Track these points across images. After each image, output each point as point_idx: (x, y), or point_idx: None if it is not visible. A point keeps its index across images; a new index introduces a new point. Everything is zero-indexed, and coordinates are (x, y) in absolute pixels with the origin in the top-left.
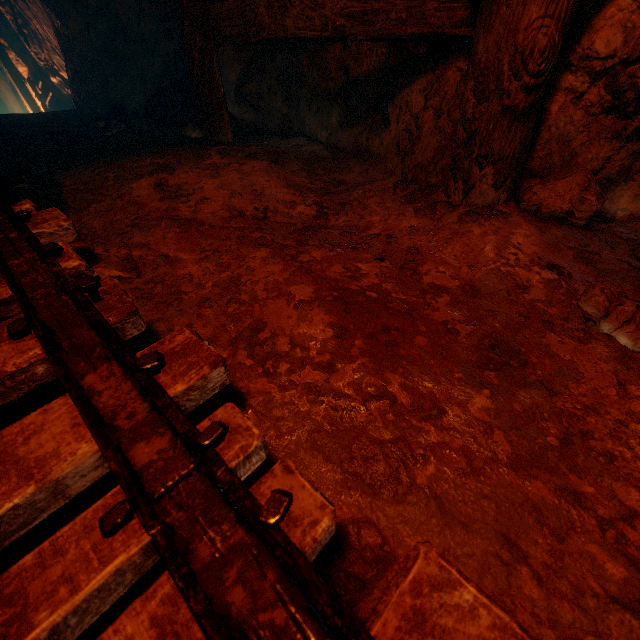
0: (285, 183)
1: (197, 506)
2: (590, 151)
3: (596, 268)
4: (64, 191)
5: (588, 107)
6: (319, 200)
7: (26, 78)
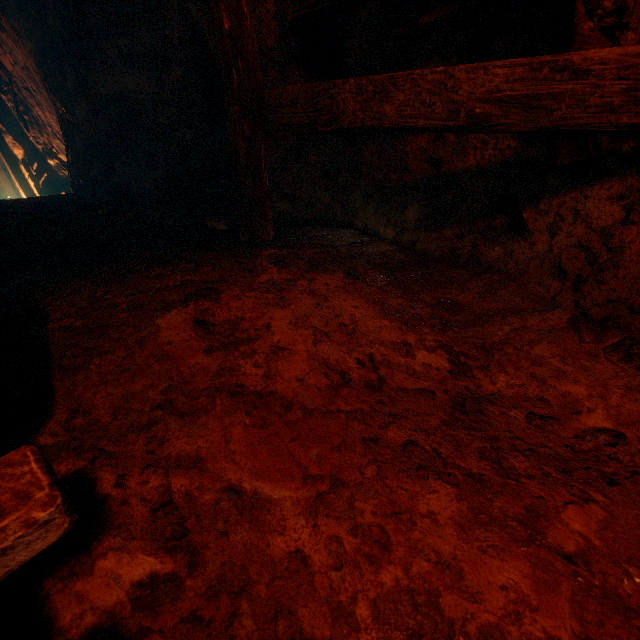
0: (379, 309)
1: None
2: None
3: None
4: (49, 330)
5: None
6: (441, 338)
7: (21, 160)
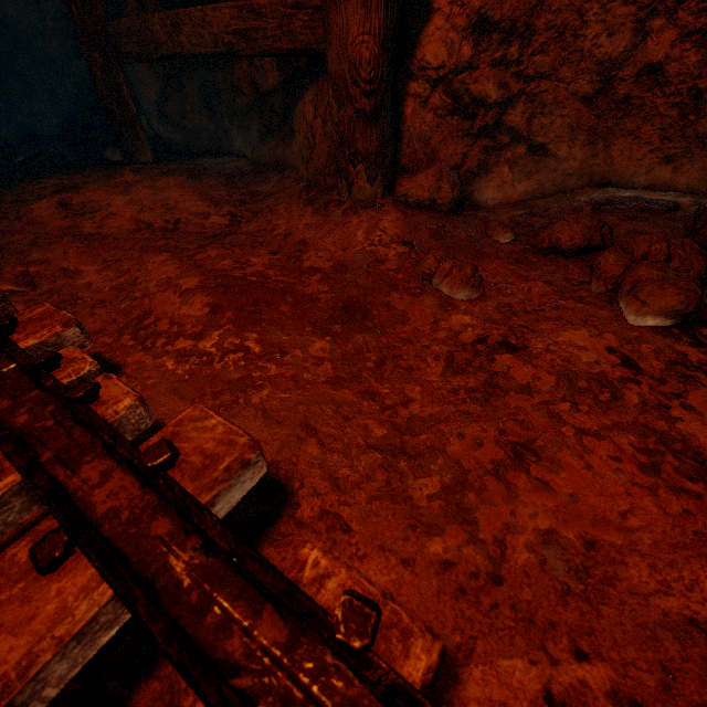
0: (201, 197)
1: (8, 384)
2: (448, 148)
3: (447, 243)
4: None
5: (435, 110)
6: (234, 210)
7: None
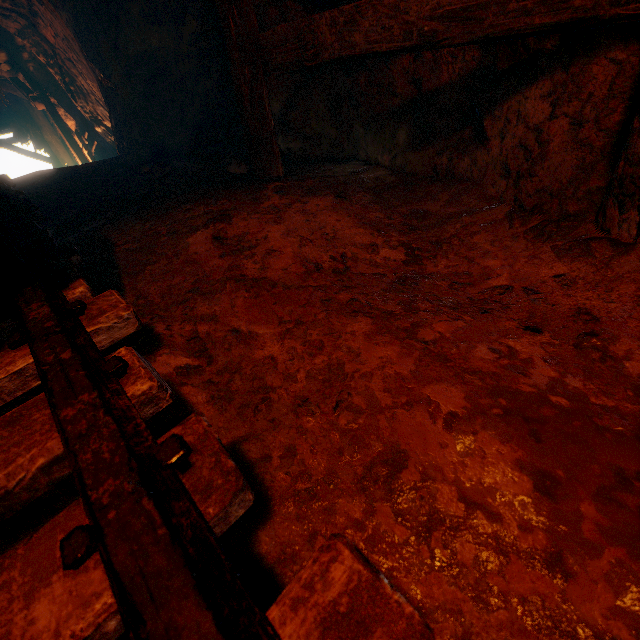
0: (358, 221)
1: None
2: None
3: None
4: (116, 252)
5: None
6: (404, 239)
7: (74, 131)
